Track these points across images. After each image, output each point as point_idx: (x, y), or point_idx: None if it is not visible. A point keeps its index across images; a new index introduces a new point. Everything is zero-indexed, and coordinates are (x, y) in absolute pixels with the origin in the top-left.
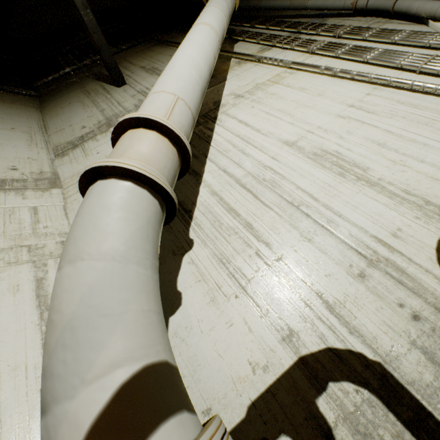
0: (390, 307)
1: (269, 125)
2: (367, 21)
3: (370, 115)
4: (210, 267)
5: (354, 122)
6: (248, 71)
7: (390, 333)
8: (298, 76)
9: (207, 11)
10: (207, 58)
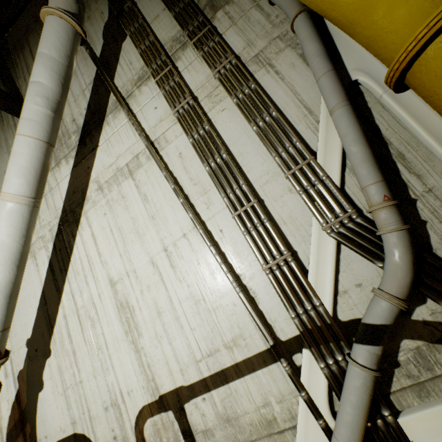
0: (109, 429)
1: (108, 250)
2: (274, 25)
3: (171, 270)
4: (55, 373)
5: (157, 276)
6: (117, 134)
7: (104, 439)
8: (151, 169)
9: (13, 154)
10: (8, 258)
